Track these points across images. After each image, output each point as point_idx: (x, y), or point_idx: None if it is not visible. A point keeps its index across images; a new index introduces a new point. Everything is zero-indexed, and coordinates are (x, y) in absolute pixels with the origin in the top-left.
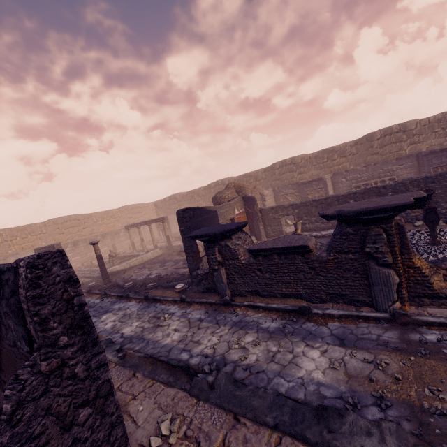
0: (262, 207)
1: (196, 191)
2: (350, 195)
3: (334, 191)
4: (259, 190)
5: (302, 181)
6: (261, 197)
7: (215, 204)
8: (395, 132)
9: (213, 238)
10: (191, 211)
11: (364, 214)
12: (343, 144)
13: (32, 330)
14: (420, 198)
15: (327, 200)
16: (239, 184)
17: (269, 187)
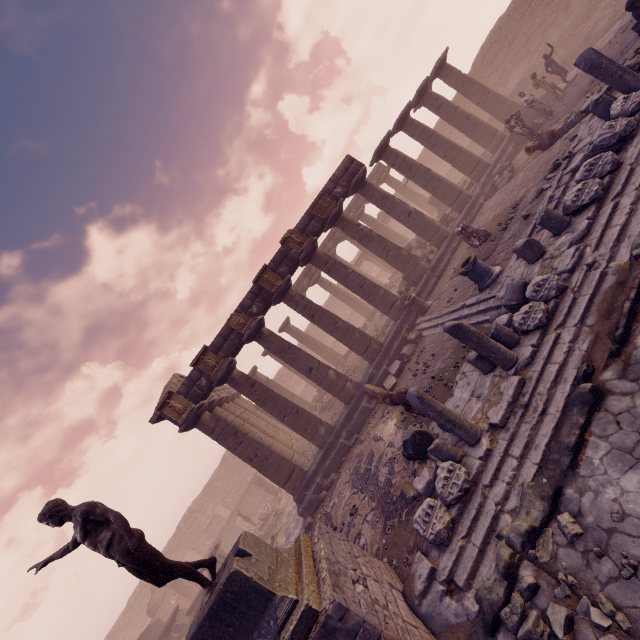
0: None
1: (115, 627)
2: (227, 522)
3: (230, 510)
4: (182, 556)
5: (205, 527)
6: None
7: (153, 615)
8: None
9: (168, 630)
10: (143, 637)
11: None
12: (214, 473)
13: None
14: (216, 545)
15: (220, 535)
16: None
17: (189, 545)
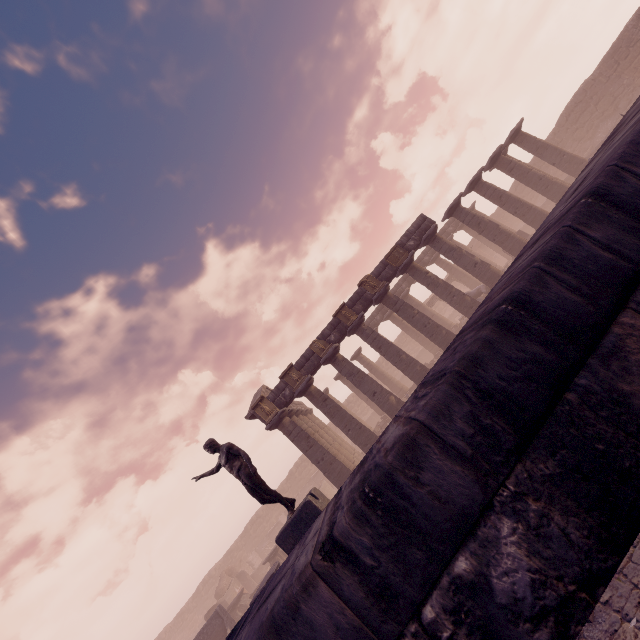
0: (252, 572)
1: (185, 608)
2: None
3: None
4: (246, 557)
5: (269, 532)
6: (249, 564)
7: (219, 598)
8: (301, 463)
9: (234, 606)
10: (212, 611)
11: (270, 556)
12: (281, 484)
13: (222, 614)
14: None
15: None
16: (228, 568)
17: (253, 548)
